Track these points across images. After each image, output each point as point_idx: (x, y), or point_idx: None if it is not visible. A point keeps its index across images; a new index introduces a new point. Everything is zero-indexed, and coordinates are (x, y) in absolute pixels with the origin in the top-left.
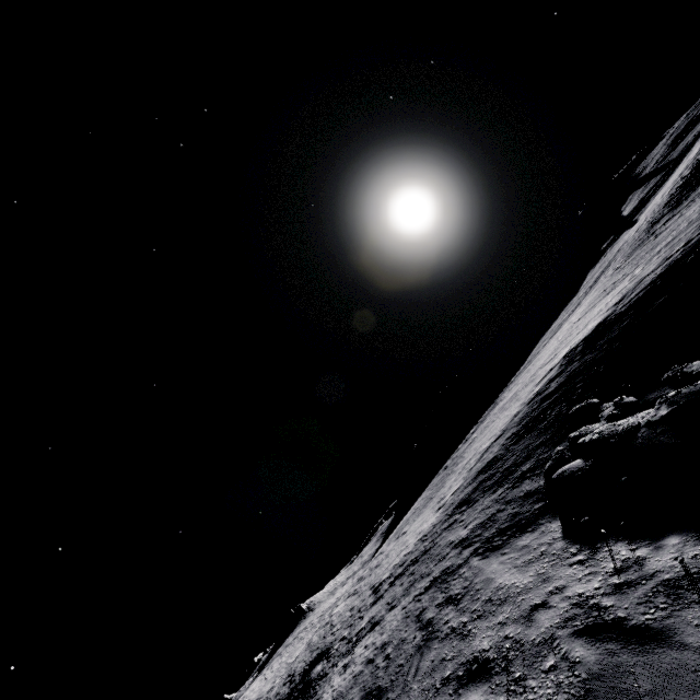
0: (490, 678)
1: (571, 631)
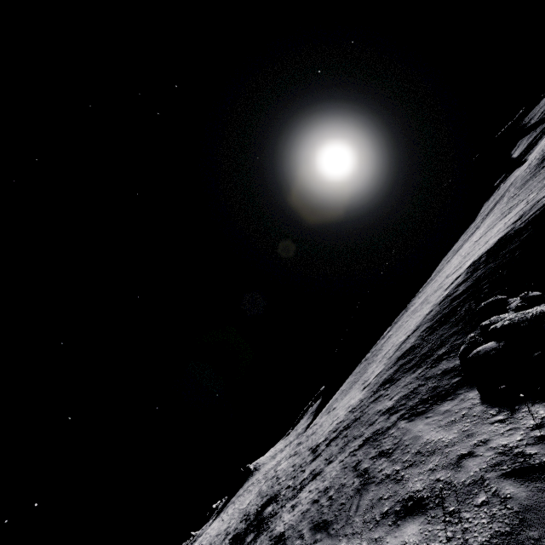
0: (425, 512)
1: (499, 474)
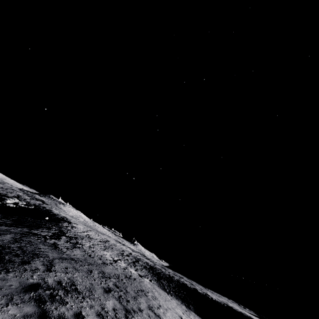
0: None
1: None
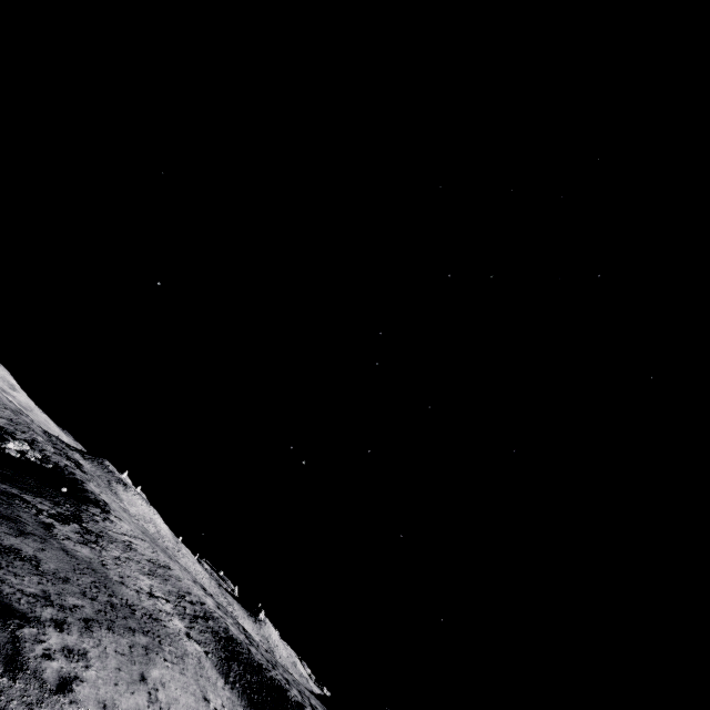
0: None
1: None
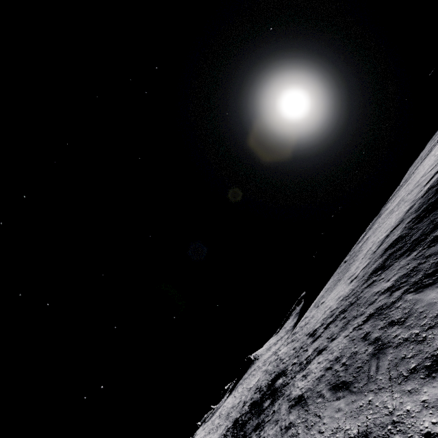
0: None
1: None
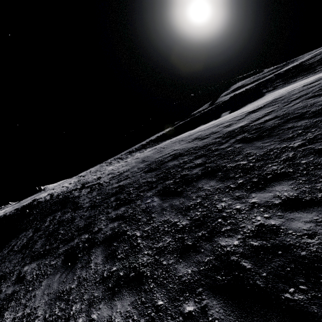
0: None
1: None
